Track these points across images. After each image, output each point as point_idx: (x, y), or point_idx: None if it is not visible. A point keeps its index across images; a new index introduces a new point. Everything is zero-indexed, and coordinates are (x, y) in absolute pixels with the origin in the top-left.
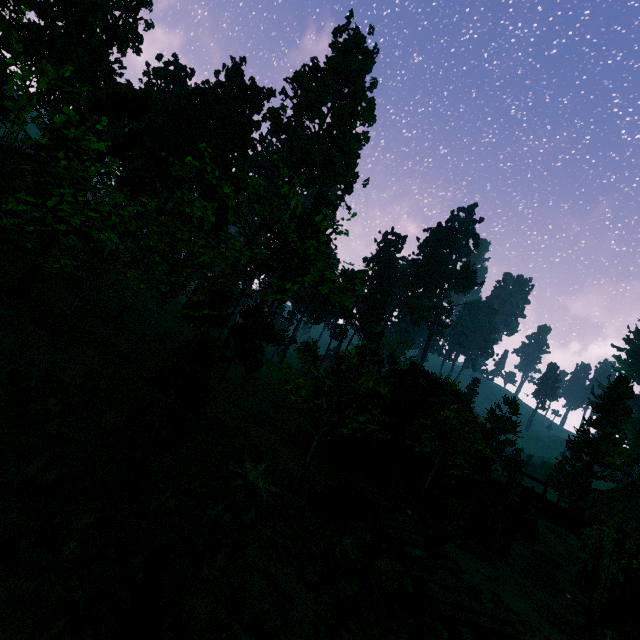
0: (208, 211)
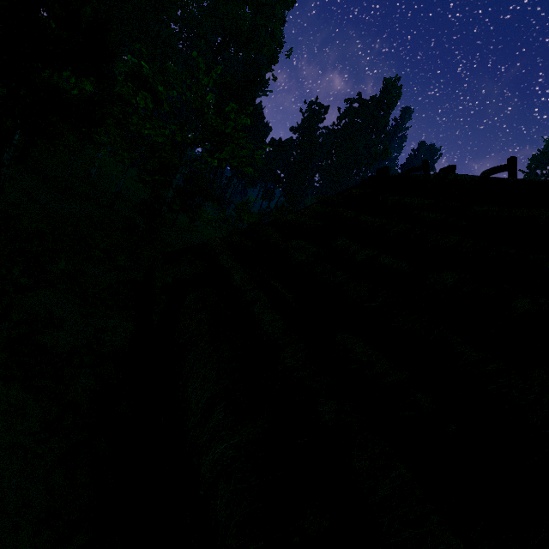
0: (148, 100)
